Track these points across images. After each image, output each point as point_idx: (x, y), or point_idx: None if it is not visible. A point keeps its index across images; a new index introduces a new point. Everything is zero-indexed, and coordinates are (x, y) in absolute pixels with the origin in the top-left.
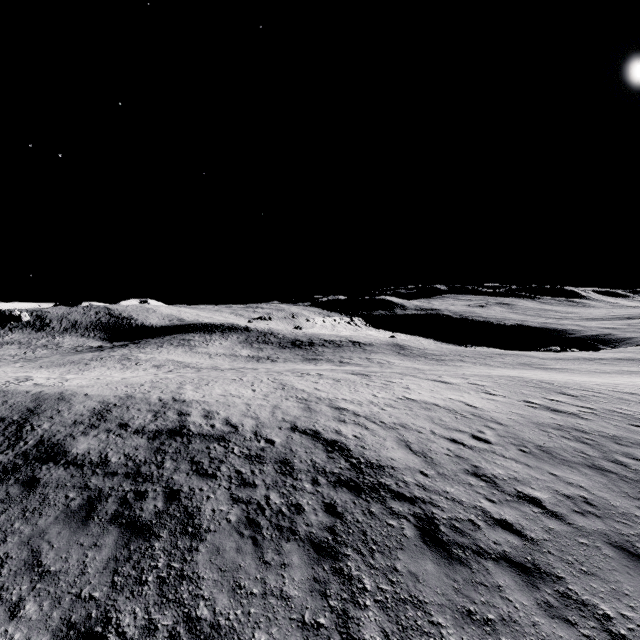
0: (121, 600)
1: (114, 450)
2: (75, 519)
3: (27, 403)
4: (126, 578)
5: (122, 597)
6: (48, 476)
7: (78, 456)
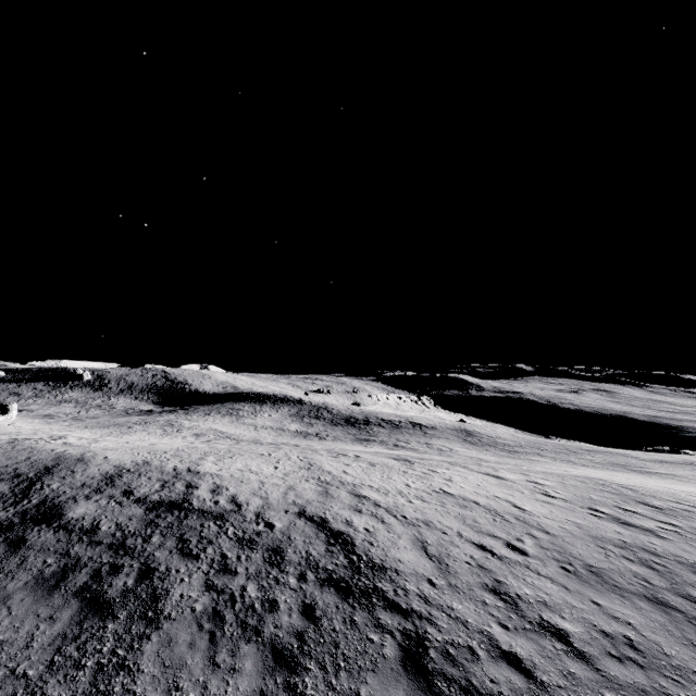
0: (52, 683)
1: (108, 518)
2: (43, 587)
3: (48, 461)
4: (66, 659)
5: (54, 680)
6: (36, 538)
7: (72, 520)
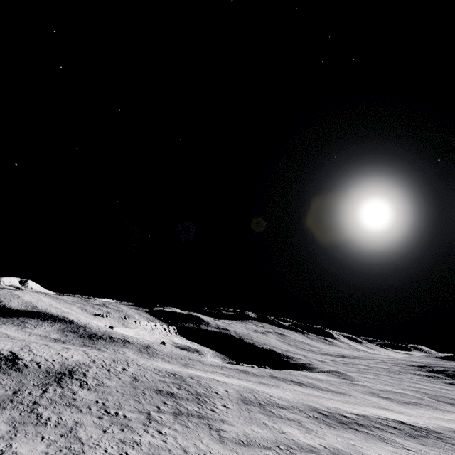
0: None
1: None
2: None
3: None
4: None
5: None
6: None
7: None
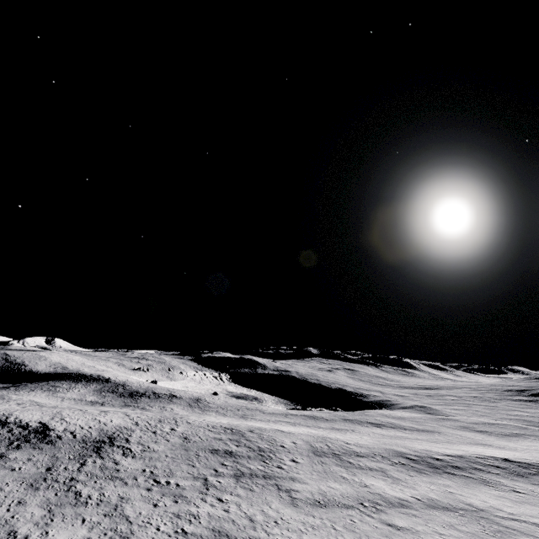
0: None
1: None
2: None
3: None
4: None
5: None
6: None
7: None
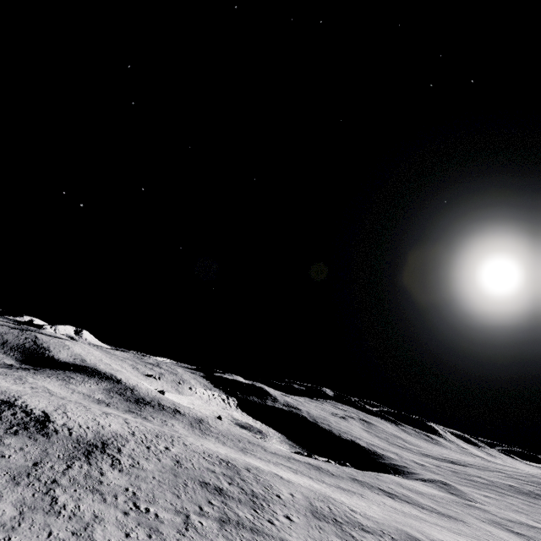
0: None
1: None
2: None
3: None
4: None
5: None
6: None
7: None
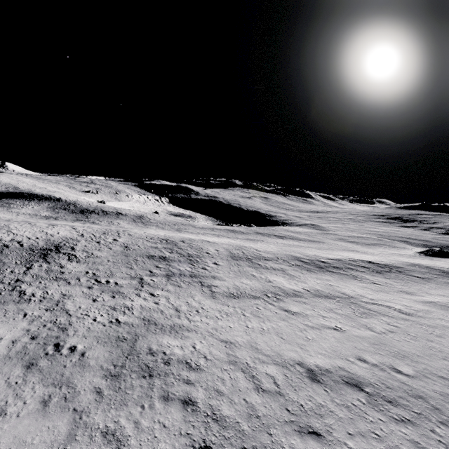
0: None
1: None
2: None
3: None
4: None
5: None
6: None
7: None
